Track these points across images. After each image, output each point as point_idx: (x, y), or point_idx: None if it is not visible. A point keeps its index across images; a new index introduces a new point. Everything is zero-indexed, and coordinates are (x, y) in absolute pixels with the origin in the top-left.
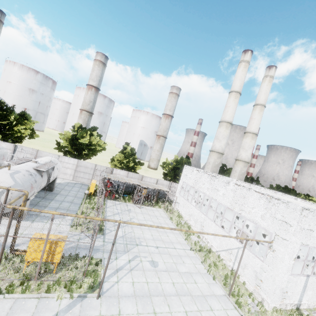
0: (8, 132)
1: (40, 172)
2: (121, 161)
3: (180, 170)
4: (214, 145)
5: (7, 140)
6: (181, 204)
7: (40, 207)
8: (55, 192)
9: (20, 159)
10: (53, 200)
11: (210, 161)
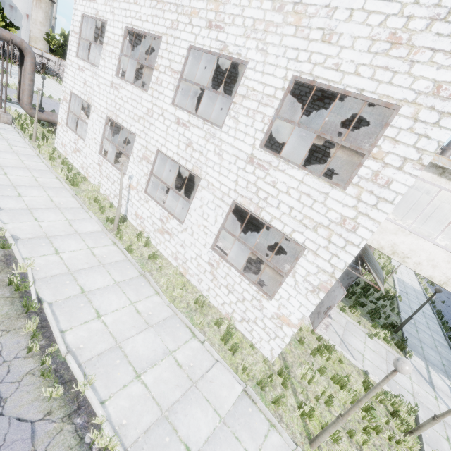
0: None
1: None
2: None
3: None
4: None
5: None
6: None
7: None
8: None
9: None
10: None
11: None
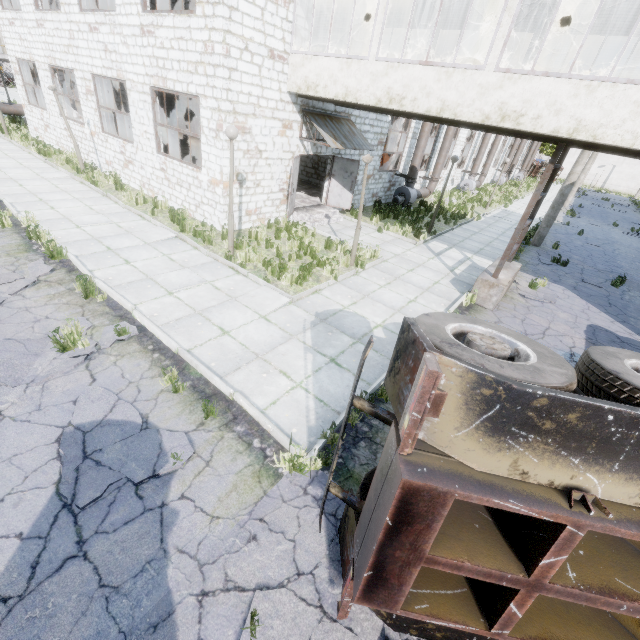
0: None
1: None
2: None
3: None
4: None
5: None
6: None
7: None
8: None
9: None
10: None
11: None
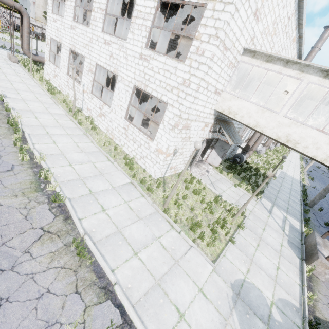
0: None
1: None
2: None
3: None
4: None
5: None
6: None
7: None
8: None
9: None
10: None
11: None
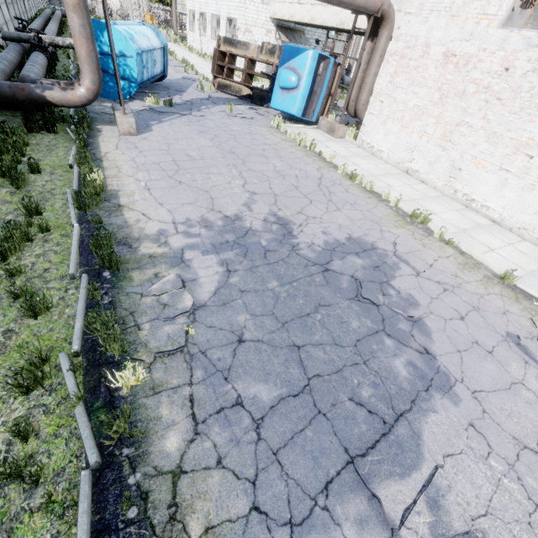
0: None
1: None
2: None
3: None
4: None
5: None
6: None
7: None
8: None
9: None
10: None
11: None
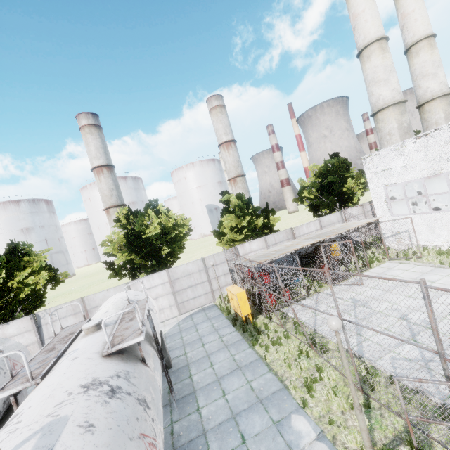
0: (3, 298)
1: (128, 351)
2: (237, 228)
3: (339, 183)
4: (377, 98)
5: (13, 317)
6: (417, 228)
7: (191, 449)
8: (177, 365)
9: (49, 346)
10: (197, 394)
11: (389, 130)
